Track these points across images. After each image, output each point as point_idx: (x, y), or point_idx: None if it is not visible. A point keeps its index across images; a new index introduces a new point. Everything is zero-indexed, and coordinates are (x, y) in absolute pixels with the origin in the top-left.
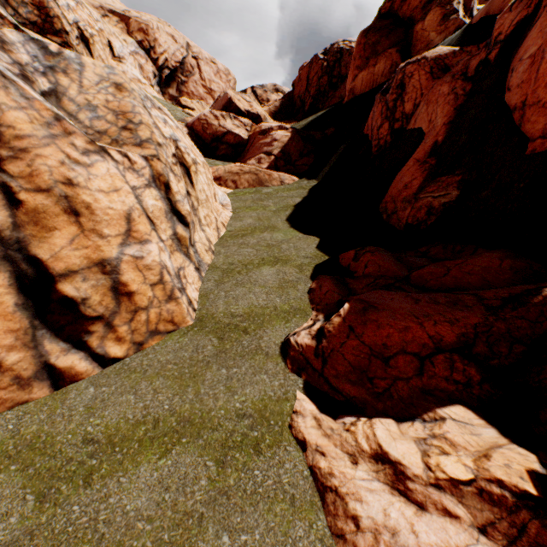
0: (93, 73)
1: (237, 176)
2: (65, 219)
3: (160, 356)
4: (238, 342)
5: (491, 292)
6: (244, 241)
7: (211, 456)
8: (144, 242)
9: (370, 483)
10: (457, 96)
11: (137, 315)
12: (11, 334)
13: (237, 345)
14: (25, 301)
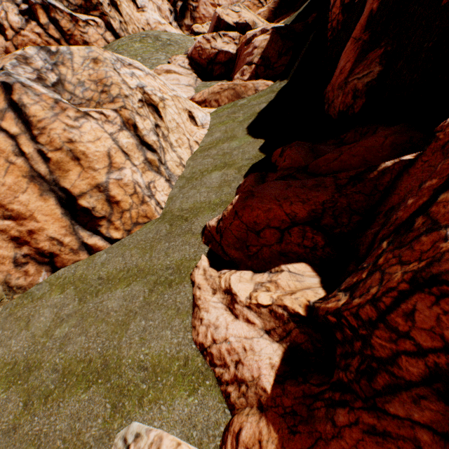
0: (79, 56)
1: (218, 95)
2: (73, 164)
3: (138, 237)
4: (180, 227)
5: (345, 173)
6: (208, 153)
7: (148, 287)
8: (121, 169)
9: (217, 304)
10: None
11: (124, 214)
12: (64, 228)
13: (178, 229)
14: (65, 211)
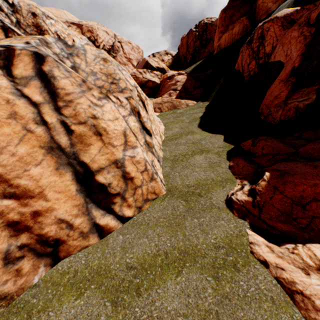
0: (91, 54)
1: (160, 105)
2: (95, 138)
3: (153, 214)
4: (198, 202)
5: None
6: (178, 142)
7: (208, 274)
8: (134, 147)
9: None
10: (305, 36)
11: (136, 191)
12: (76, 207)
13: (197, 204)
14: (80, 188)
